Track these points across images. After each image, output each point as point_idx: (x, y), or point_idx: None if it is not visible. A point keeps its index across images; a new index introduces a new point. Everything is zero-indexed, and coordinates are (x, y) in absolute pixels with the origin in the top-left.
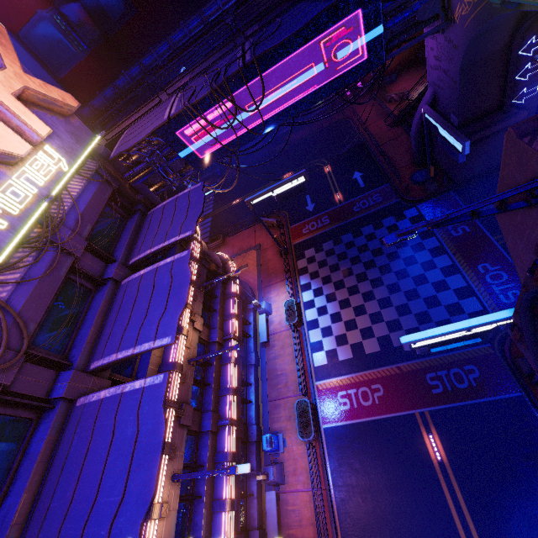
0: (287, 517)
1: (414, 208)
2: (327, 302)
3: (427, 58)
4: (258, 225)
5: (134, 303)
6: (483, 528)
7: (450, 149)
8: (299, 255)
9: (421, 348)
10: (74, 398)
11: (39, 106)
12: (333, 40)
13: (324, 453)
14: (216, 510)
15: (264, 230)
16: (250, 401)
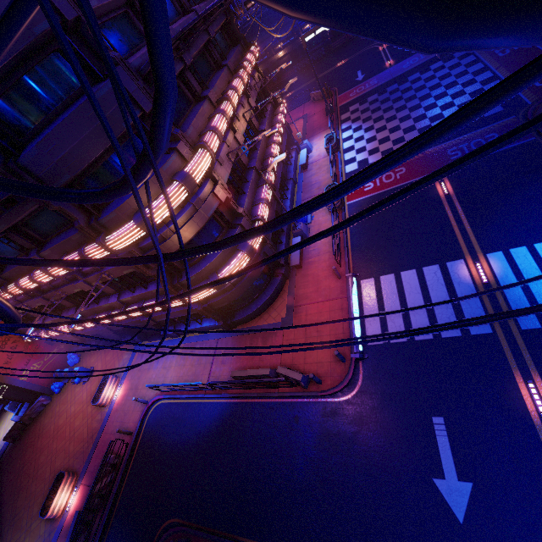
0: (308, 254)
1: None
2: (365, 132)
3: None
4: (307, 103)
5: None
6: (475, 220)
7: None
8: (344, 111)
9: None
10: None
11: None
12: None
13: (346, 217)
14: (255, 204)
15: (313, 104)
16: (286, 196)
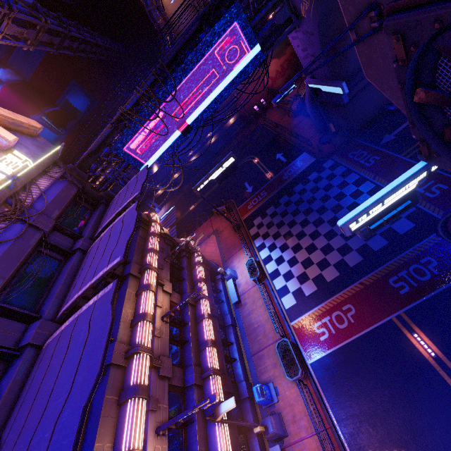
0: None
1: (329, 160)
2: (282, 252)
3: (298, 54)
4: (212, 216)
5: (94, 255)
6: None
7: (335, 97)
8: (249, 225)
9: (361, 229)
10: (41, 344)
11: (11, 129)
12: (221, 51)
13: (318, 389)
14: None
15: (218, 218)
16: (234, 358)
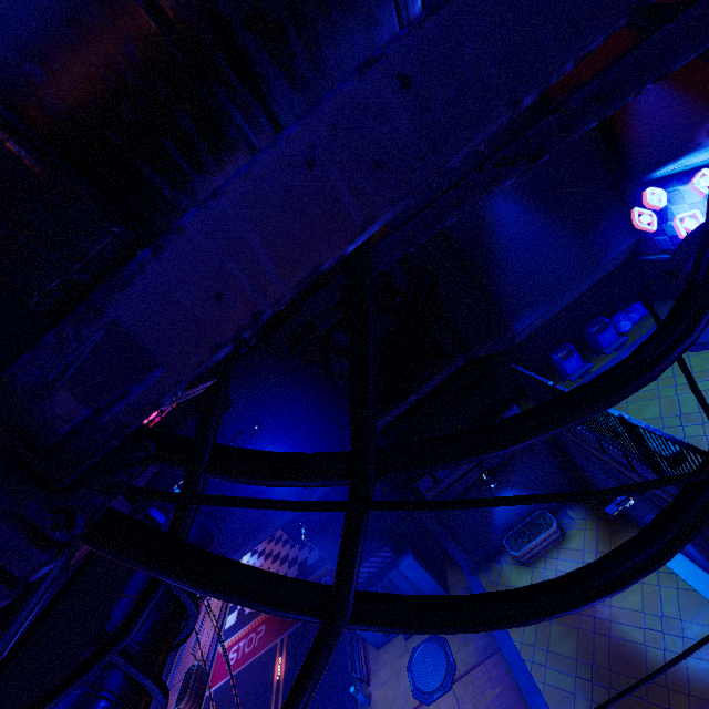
0: None
1: None
2: (257, 558)
3: None
4: None
5: None
6: None
7: None
8: None
9: None
10: None
11: None
12: None
13: None
14: None
15: None
16: None
